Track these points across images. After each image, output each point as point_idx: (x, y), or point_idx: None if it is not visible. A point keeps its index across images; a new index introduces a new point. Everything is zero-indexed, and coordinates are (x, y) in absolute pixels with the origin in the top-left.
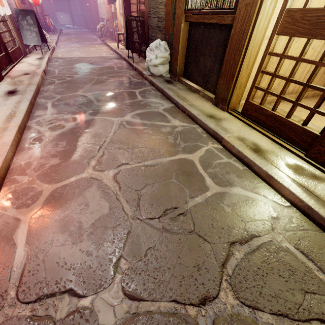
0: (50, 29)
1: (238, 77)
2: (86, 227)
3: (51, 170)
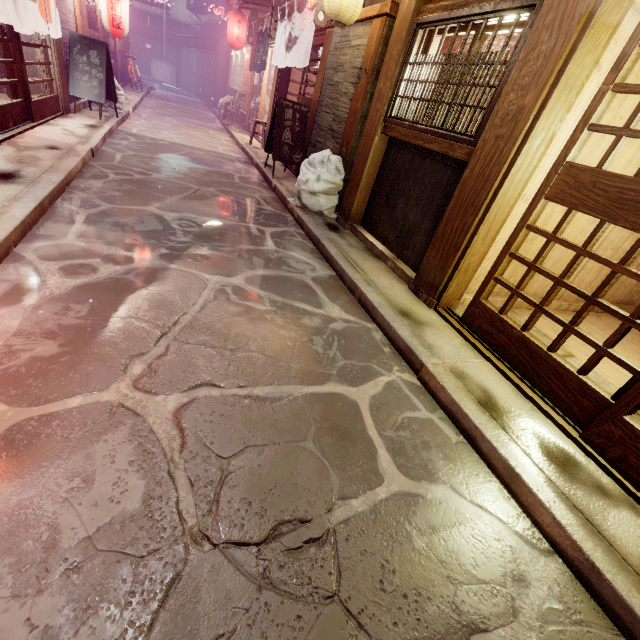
0: (130, 82)
1: (465, 253)
2: (66, 546)
3: (30, 370)
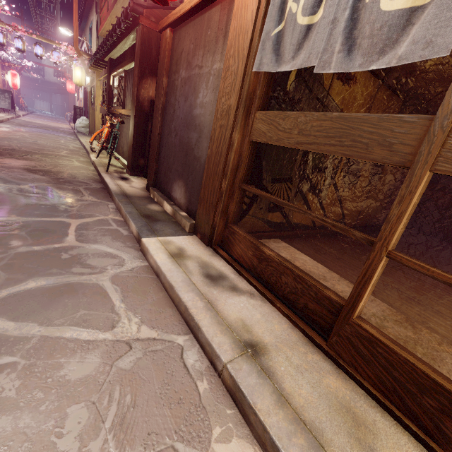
0: (21, 108)
1: (96, 126)
2: (13, 134)
3: (5, 130)
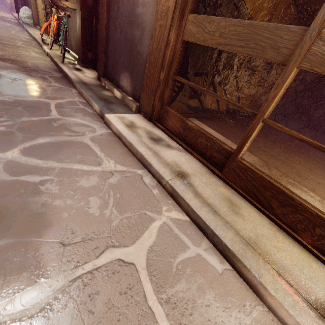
0: None
1: (40, 18)
2: None
3: None
